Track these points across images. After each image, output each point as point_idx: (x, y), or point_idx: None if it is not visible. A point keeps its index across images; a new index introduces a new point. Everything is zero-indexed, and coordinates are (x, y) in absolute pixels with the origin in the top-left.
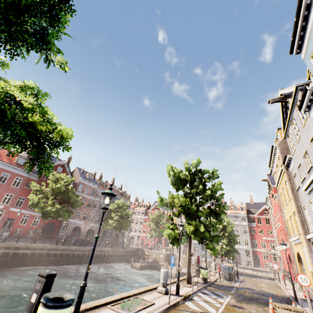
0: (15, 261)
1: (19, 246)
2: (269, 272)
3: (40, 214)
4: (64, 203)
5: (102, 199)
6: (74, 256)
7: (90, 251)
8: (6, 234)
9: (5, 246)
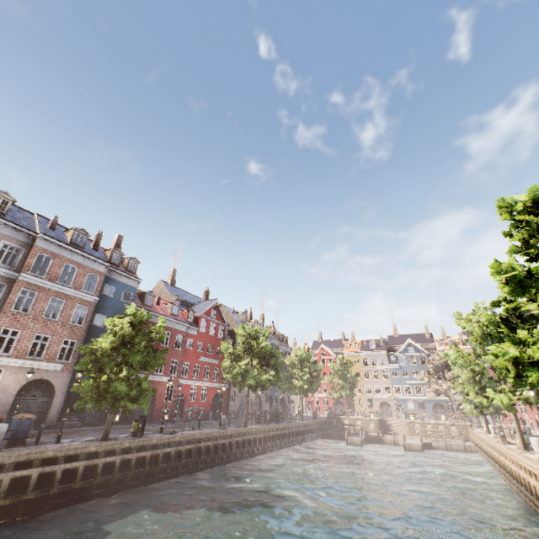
0: (243, 451)
1: (242, 432)
2: None
3: (206, 384)
4: (268, 367)
5: None
6: (283, 437)
7: (292, 427)
8: (225, 417)
9: (233, 433)
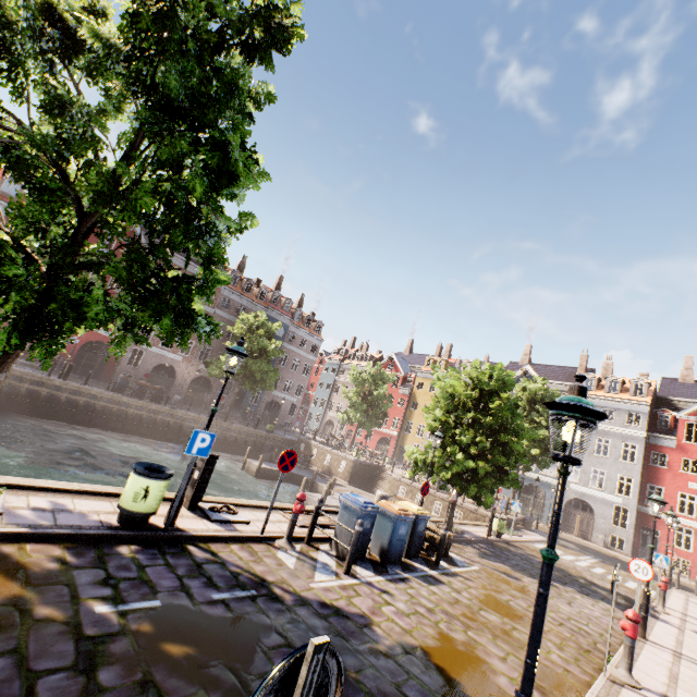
0: None
1: None
2: (673, 583)
3: None
4: None
5: (237, 317)
6: (96, 410)
7: (148, 410)
8: None
9: None
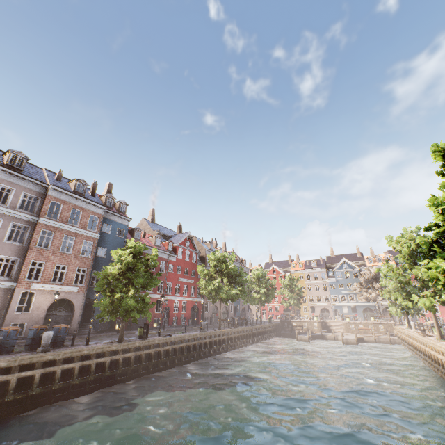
0: (219, 348)
1: (218, 333)
2: None
3: (185, 299)
4: (235, 284)
5: None
6: (248, 337)
7: (255, 329)
8: (204, 323)
9: (212, 334)
